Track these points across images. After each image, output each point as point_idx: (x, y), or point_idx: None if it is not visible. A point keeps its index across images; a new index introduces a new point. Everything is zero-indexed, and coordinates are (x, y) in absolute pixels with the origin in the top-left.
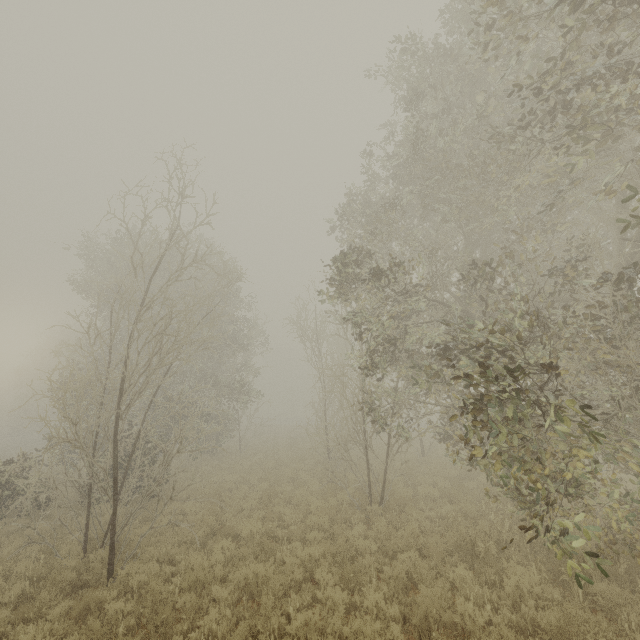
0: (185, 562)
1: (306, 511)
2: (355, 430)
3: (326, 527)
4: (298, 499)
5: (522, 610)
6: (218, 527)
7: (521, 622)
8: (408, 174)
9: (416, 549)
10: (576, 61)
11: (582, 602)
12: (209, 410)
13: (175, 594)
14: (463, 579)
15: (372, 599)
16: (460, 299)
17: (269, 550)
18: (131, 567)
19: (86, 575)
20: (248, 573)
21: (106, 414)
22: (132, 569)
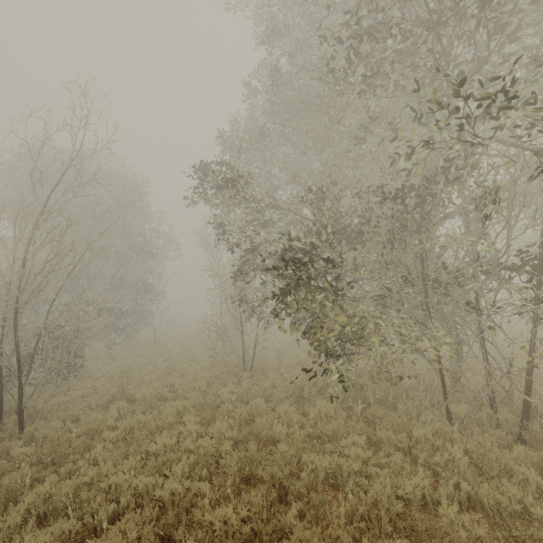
0: (86, 419)
1: (194, 380)
2: (234, 318)
3: (204, 388)
4: (190, 372)
5: (318, 426)
6: (120, 394)
7: (315, 432)
8: (271, 105)
9: (265, 397)
10: (364, 17)
11: (359, 418)
12: (106, 305)
13: (73, 439)
14: (287, 411)
15: (215, 427)
16: (316, 214)
17: (156, 406)
18: (38, 425)
19: (0, 434)
20: (132, 421)
21: (3, 308)
22: (39, 426)
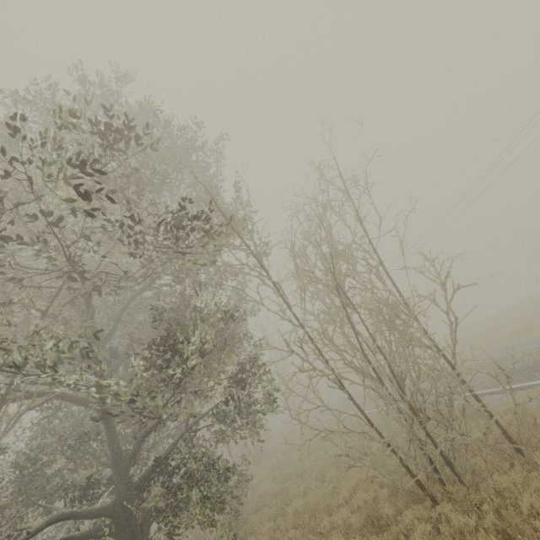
0: None
1: None
2: None
3: None
4: None
5: None
6: None
7: None
8: None
9: None
10: None
11: None
12: None
13: None
14: None
15: None
16: None
17: None
18: None
19: None
20: None
21: None
22: None
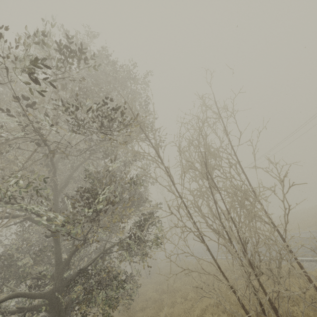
0: None
1: None
2: None
3: None
4: None
5: None
6: None
7: None
8: None
9: None
10: None
11: None
12: None
13: None
14: None
15: None
16: None
17: None
18: None
19: None
20: None
21: None
22: None
